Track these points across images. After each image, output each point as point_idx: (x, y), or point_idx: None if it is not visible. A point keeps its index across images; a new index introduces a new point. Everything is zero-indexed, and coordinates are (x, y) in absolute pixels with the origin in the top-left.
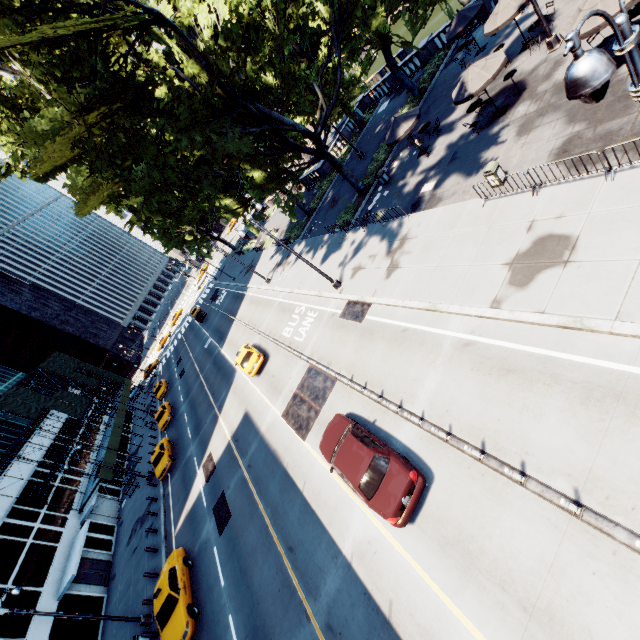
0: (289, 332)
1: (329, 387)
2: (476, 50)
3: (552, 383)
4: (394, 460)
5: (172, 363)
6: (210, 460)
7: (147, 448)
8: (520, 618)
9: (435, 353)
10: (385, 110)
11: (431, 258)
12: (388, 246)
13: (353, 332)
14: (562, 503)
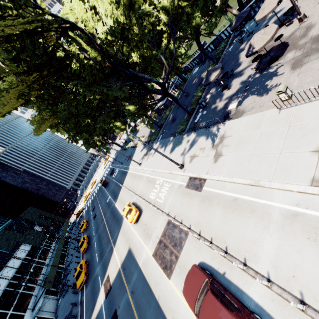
0: (153, 195)
1: (183, 238)
2: (247, 34)
3: None
4: None
5: (90, 210)
6: (108, 281)
7: (74, 264)
8: None
9: (266, 220)
10: (197, 72)
11: (246, 148)
12: (212, 142)
13: (196, 198)
14: None
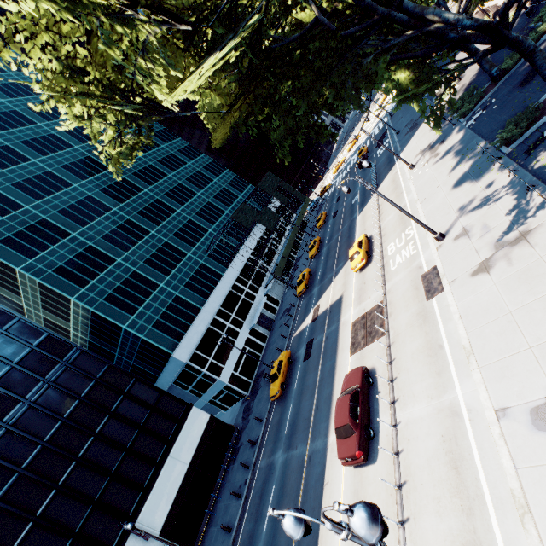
0: (391, 250)
1: (378, 335)
2: None
3: (465, 512)
4: (356, 436)
5: (335, 197)
6: (317, 310)
7: (303, 263)
8: None
9: (437, 393)
10: None
11: (516, 295)
12: (505, 230)
13: (417, 304)
14: None
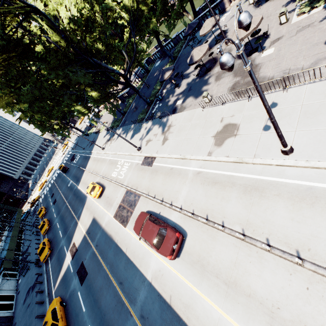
0: (115, 174)
1: (137, 199)
2: (197, 41)
3: (232, 186)
4: (169, 229)
5: (48, 197)
6: (74, 246)
7: (34, 246)
8: (224, 288)
9: (185, 178)
10: (158, 65)
11: (182, 135)
12: (162, 129)
13: (148, 171)
14: (237, 234)
